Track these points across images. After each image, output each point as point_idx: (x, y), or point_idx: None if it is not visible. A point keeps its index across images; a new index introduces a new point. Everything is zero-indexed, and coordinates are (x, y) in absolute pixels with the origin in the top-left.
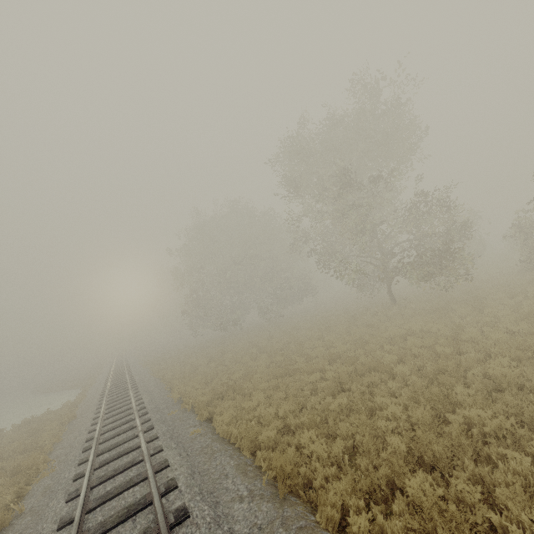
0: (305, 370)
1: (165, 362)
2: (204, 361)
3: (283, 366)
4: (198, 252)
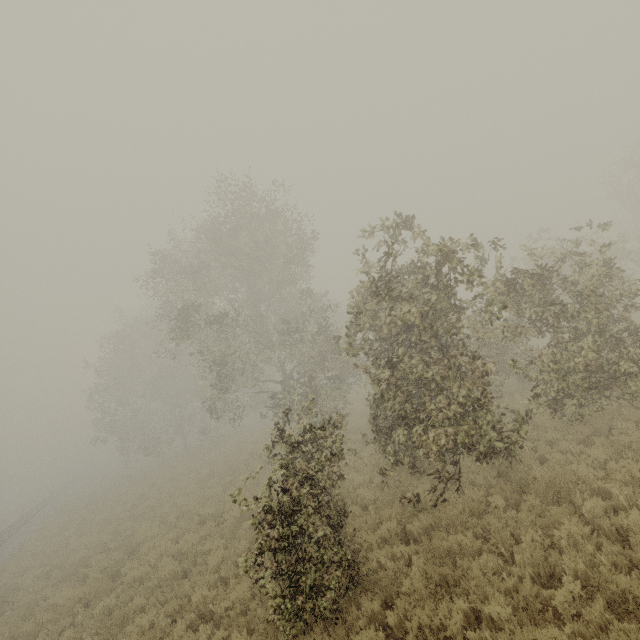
0: (79, 577)
1: (65, 510)
2: (76, 521)
3: (76, 563)
4: (119, 364)
